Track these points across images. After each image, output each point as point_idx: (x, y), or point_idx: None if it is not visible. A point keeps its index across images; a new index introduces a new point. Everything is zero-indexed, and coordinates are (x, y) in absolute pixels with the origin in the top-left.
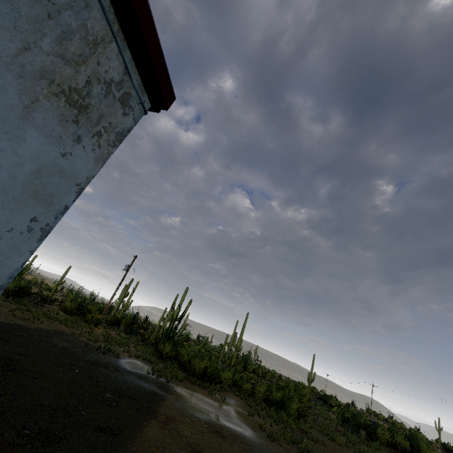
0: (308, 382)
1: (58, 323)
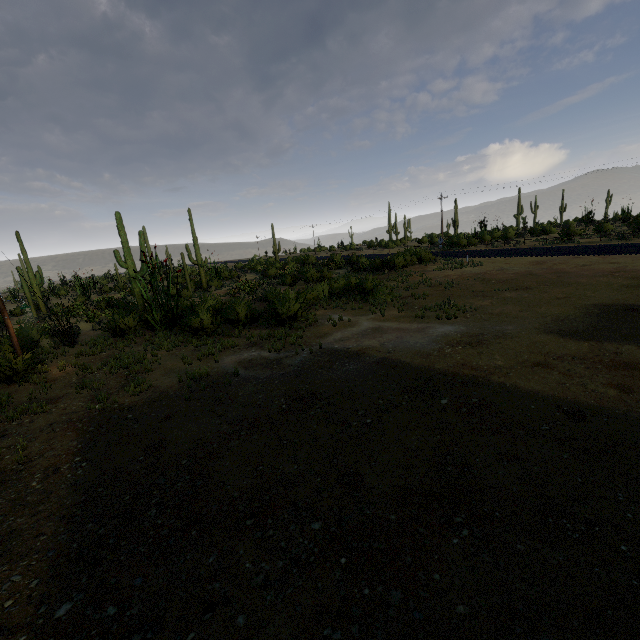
0: (276, 255)
1: (4, 425)
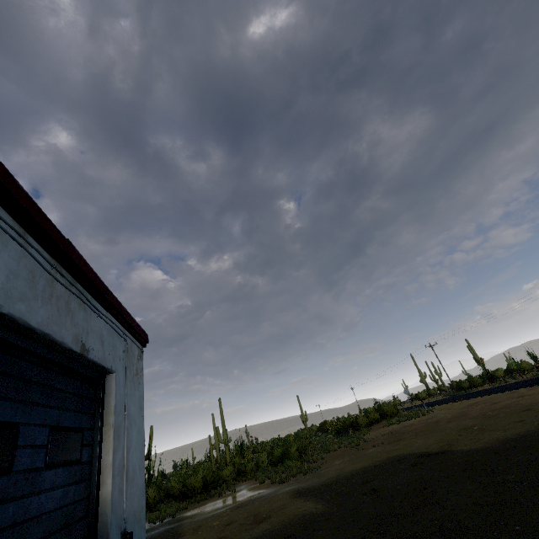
0: (304, 424)
1: None
